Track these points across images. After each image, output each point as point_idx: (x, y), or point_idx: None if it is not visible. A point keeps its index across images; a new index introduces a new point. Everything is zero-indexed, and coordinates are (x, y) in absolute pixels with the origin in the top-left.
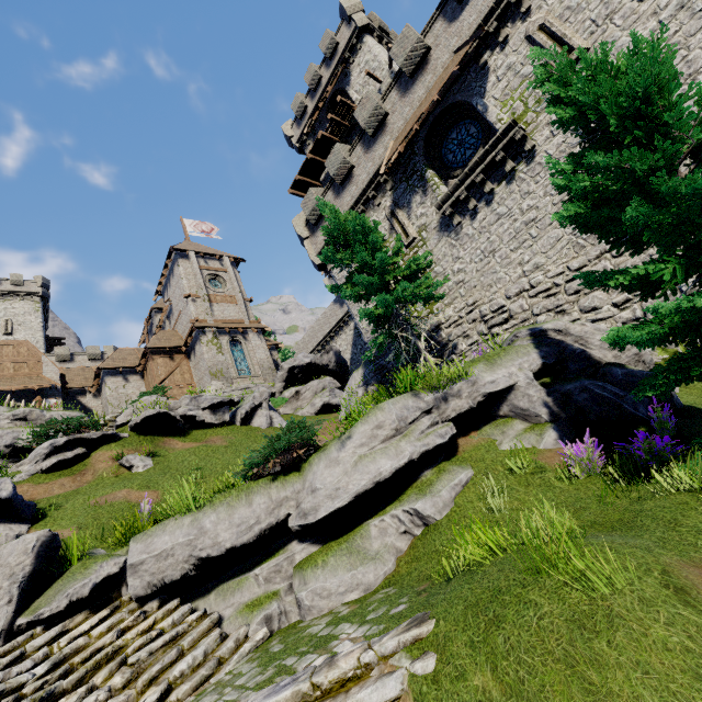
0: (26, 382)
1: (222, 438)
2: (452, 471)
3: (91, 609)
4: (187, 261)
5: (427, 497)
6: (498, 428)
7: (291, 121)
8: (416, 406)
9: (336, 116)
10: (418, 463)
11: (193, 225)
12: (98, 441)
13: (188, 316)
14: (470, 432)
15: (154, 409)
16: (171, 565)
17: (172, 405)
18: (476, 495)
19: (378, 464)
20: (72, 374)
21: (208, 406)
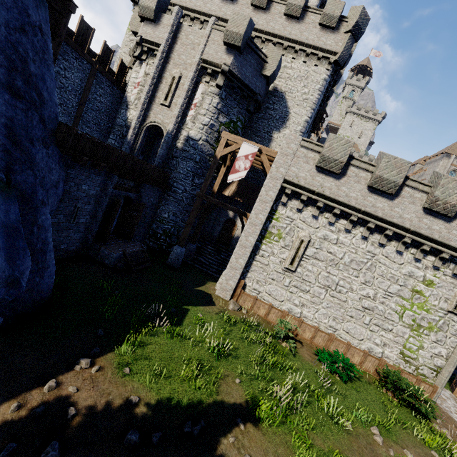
0: None
1: None
2: None
3: None
4: (447, 159)
5: None
6: None
7: None
8: None
9: None
10: None
11: None
12: None
13: None
14: None
15: None
16: None
17: None
18: None
19: None
20: None
21: None
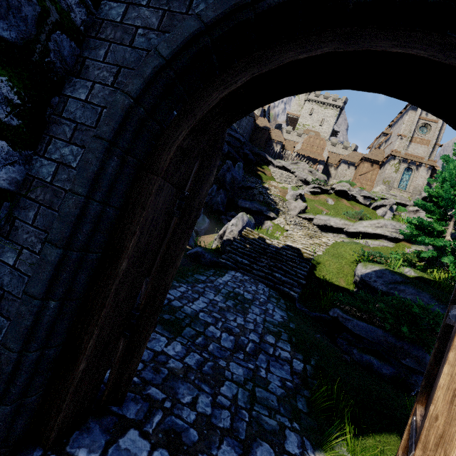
0: (317, 156)
1: (359, 209)
2: (385, 242)
3: (306, 221)
4: (413, 112)
5: (371, 241)
6: (417, 246)
7: None
8: (394, 225)
9: None
10: (379, 235)
11: None
12: (324, 190)
13: (392, 146)
14: (409, 243)
15: (343, 188)
16: (321, 222)
17: (351, 189)
18: (382, 247)
19: (368, 229)
20: (332, 156)
21: (363, 195)
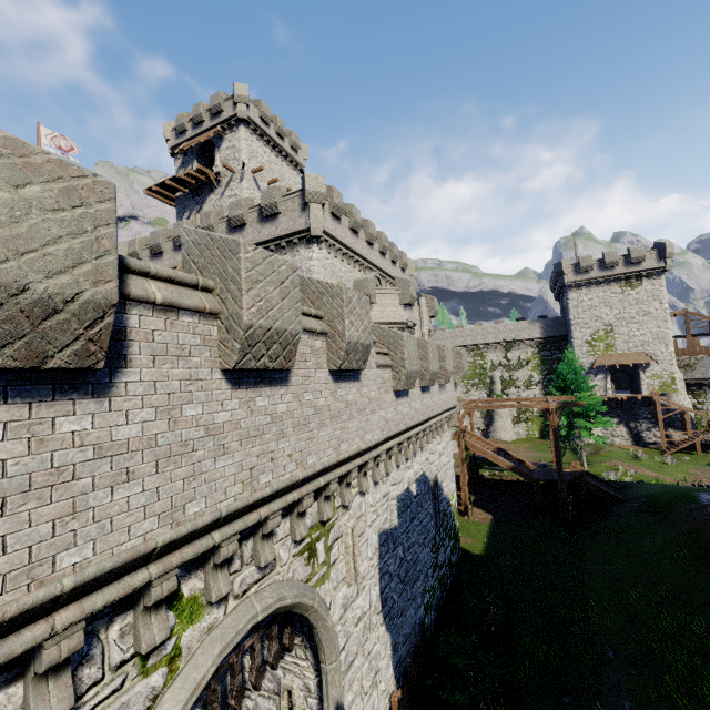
0: None
1: None
2: None
3: None
4: None
5: None
6: None
7: (174, 123)
8: None
9: (195, 171)
10: None
11: (51, 137)
12: None
13: None
14: None
15: None
16: None
17: None
18: None
19: None
20: None
21: None
